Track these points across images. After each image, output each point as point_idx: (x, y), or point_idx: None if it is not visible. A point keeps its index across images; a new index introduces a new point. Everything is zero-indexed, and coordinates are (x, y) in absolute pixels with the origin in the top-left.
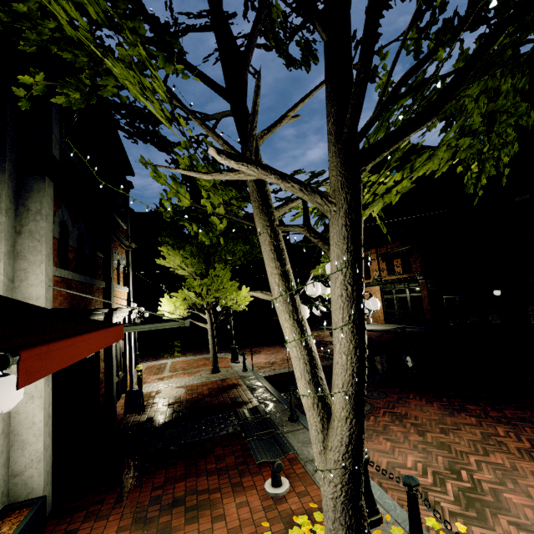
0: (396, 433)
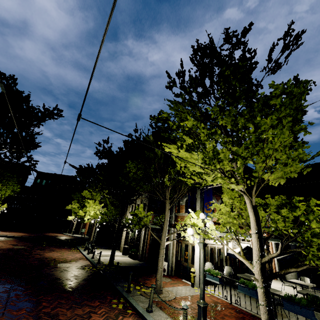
0: None
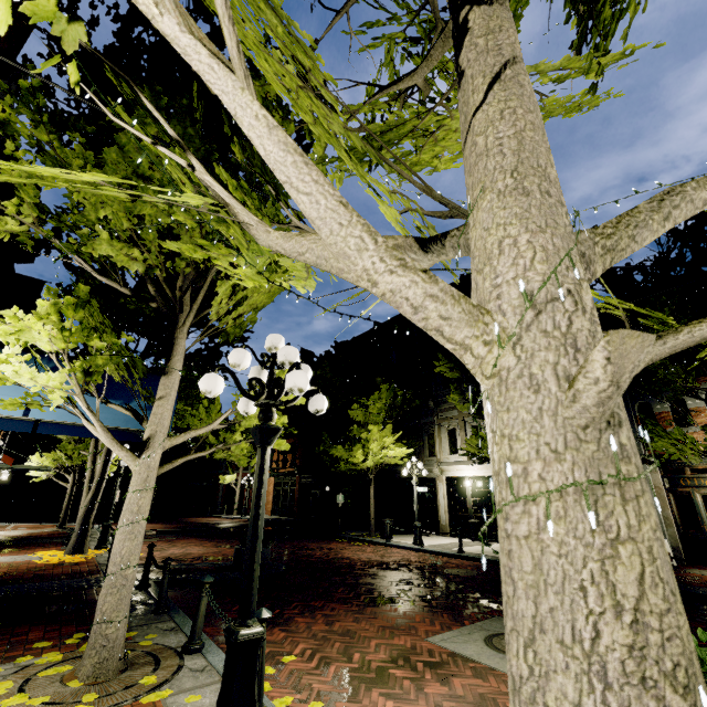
0: (158, 544)
